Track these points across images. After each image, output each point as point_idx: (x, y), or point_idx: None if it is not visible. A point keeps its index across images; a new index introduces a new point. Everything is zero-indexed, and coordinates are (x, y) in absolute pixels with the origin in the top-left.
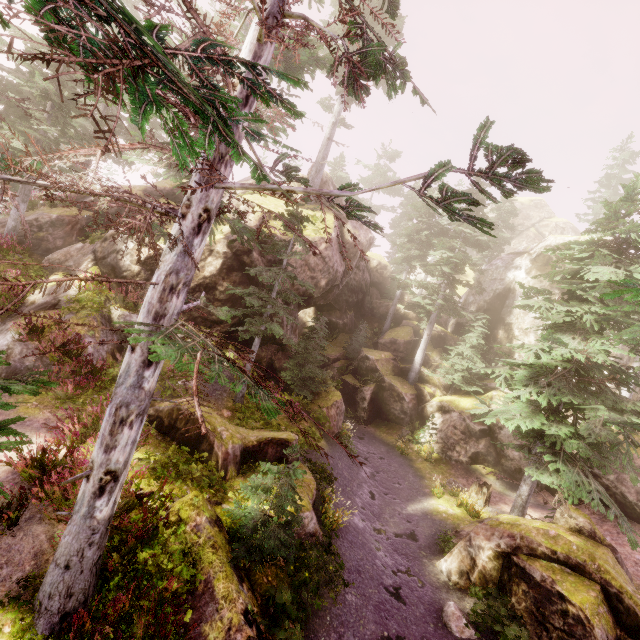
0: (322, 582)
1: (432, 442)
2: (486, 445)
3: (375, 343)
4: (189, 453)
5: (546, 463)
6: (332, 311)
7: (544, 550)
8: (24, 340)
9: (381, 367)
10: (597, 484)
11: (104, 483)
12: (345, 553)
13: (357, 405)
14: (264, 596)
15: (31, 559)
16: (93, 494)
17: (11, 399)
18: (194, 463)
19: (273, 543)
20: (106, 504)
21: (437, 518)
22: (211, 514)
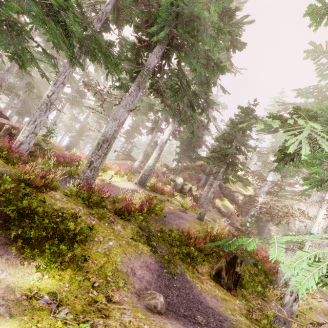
0: None
1: None
2: None
3: None
4: None
5: None
6: None
7: None
8: None
9: None
10: None
11: None
12: None
13: None
14: None
15: None
16: None
17: None
18: None
19: None
20: None
21: None
22: None
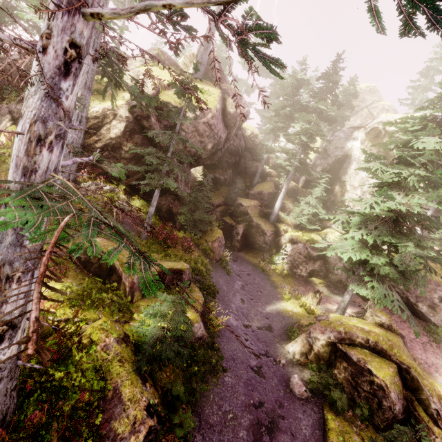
0: (207, 371)
1: (284, 263)
2: (320, 265)
3: (247, 194)
4: (102, 282)
5: (364, 281)
6: (216, 169)
7: (360, 341)
8: None
9: (251, 211)
10: (398, 296)
11: (2, 332)
12: (224, 347)
13: (233, 238)
14: (164, 388)
15: None
16: None
17: None
18: (105, 292)
19: (169, 355)
20: (8, 348)
21: (286, 315)
22: (119, 334)
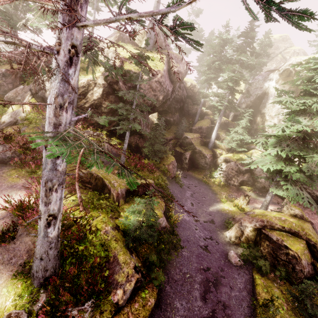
0: (171, 248)
1: (220, 177)
2: (248, 177)
3: (190, 129)
4: (99, 194)
5: (281, 185)
6: (167, 114)
7: (278, 226)
8: (2, 143)
9: (194, 142)
10: (307, 194)
11: (49, 220)
12: (181, 233)
13: (182, 162)
14: (143, 257)
15: (26, 253)
16: (45, 226)
17: (4, 174)
18: (102, 200)
19: (145, 236)
20: (53, 230)
21: (224, 212)
22: (113, 224)
